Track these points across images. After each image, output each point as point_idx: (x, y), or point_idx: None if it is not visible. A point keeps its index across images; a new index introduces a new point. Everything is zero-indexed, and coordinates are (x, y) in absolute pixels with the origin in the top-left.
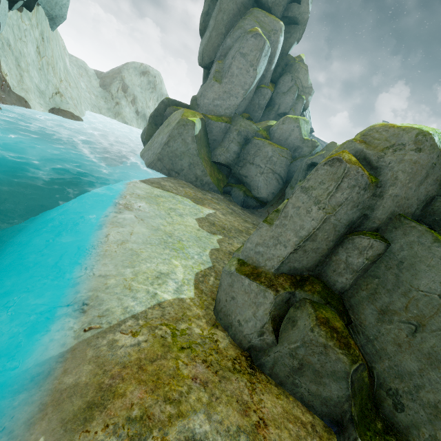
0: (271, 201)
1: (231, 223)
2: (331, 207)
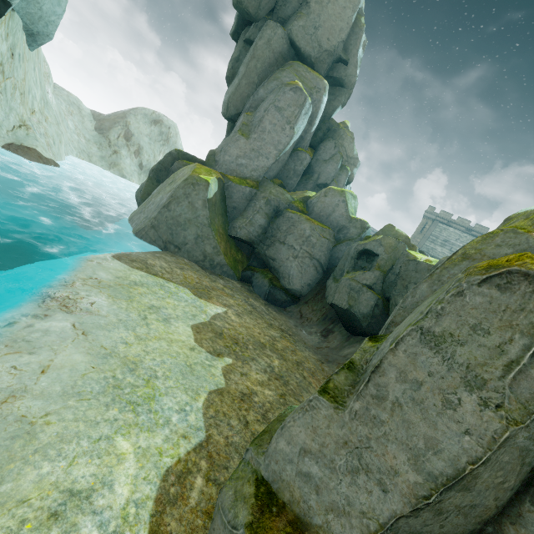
0: (307, 295)
1: (249, 331)
2: (518, 403)
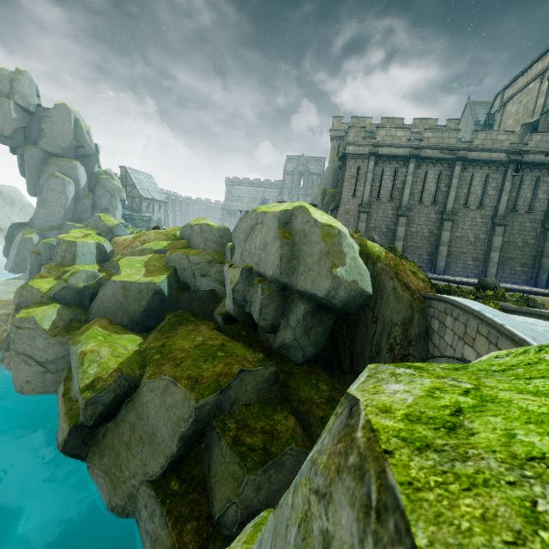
0: None
1: None
2: (32, 262)
